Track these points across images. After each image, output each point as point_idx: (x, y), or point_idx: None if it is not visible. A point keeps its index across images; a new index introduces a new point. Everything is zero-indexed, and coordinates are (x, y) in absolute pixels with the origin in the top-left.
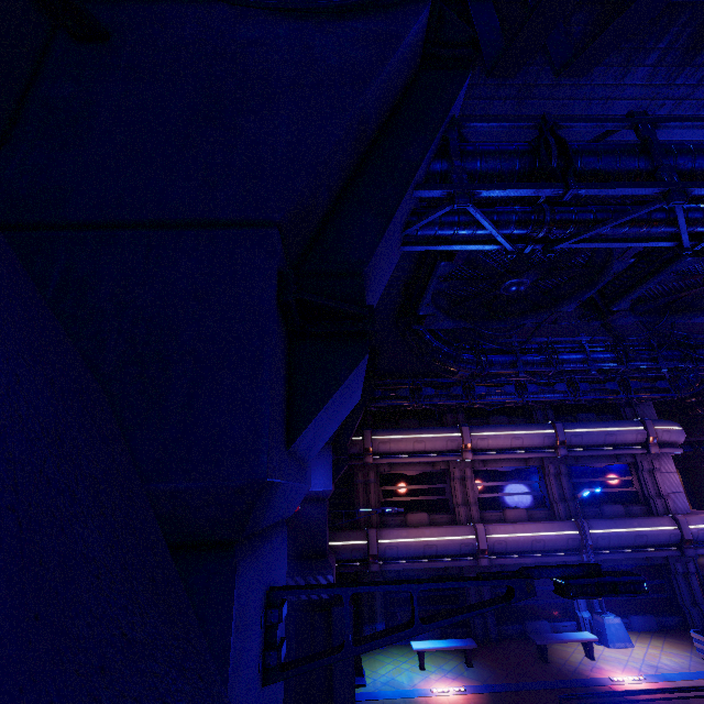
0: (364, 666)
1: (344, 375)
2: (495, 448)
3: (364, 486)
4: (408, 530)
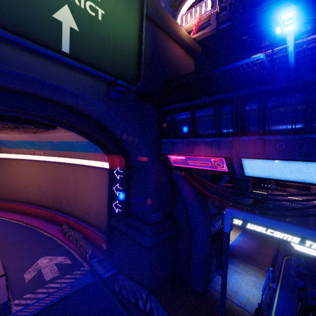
0: None
1: (219, 183)
2: None
3: None
4: (284, 193)
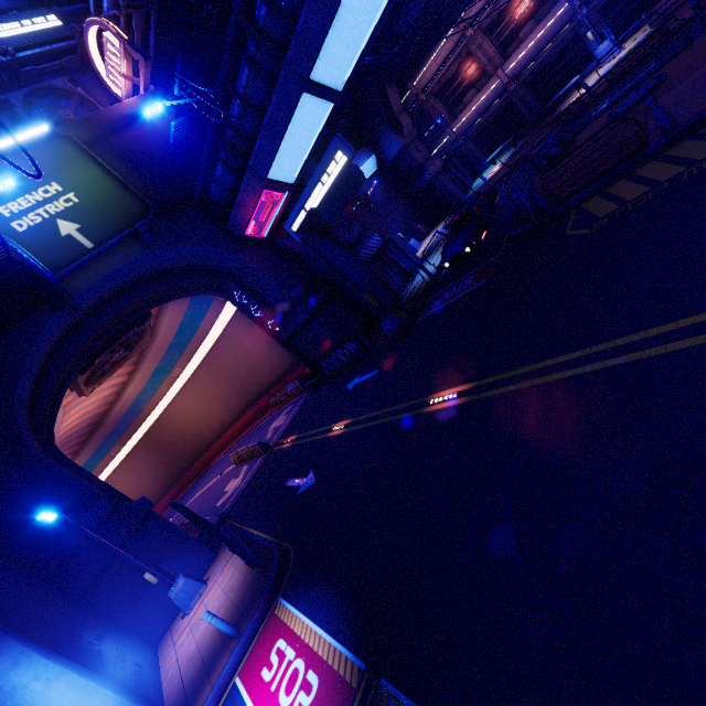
0: (476, 181)
1: None
2: (485, 4)
3: (433, 109)
4: (464, 112)
